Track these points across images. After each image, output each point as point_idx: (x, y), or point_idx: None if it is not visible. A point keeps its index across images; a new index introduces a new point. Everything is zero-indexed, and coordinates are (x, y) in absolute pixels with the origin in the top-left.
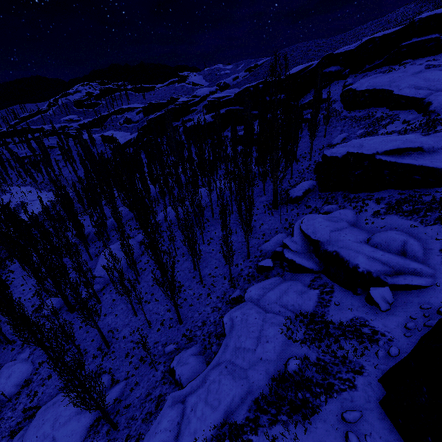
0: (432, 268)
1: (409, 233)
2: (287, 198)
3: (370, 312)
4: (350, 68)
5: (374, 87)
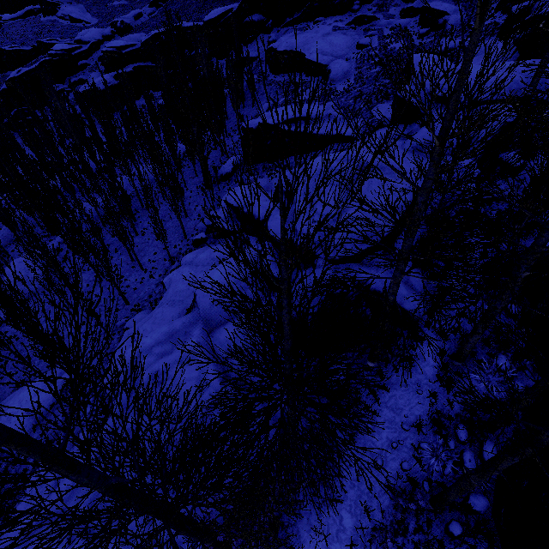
0: None
1: None
2: (216, 175)
3: None
4: (273, 19)
5: (291, 48)
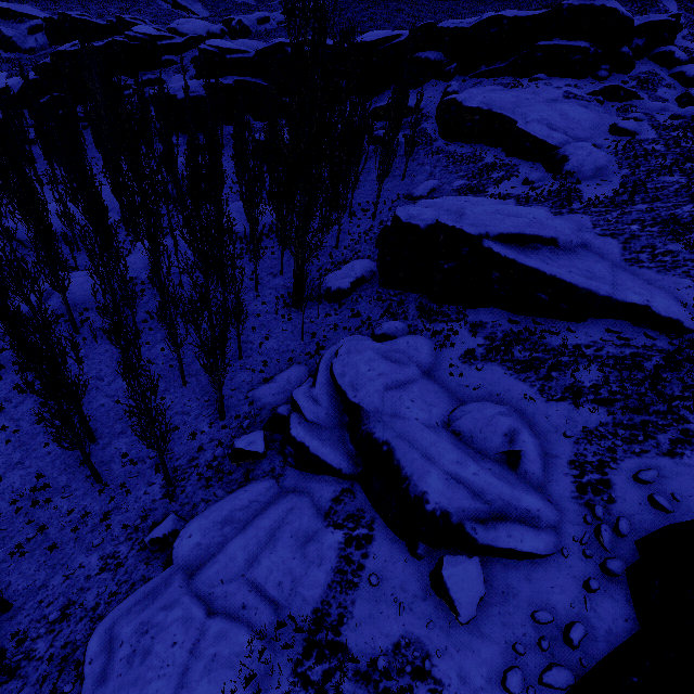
0: (556, 507)
1: (520, 410)
2: (320, 292)
3: (437, 621)
4: (458, 63)
5: (490, 107)
